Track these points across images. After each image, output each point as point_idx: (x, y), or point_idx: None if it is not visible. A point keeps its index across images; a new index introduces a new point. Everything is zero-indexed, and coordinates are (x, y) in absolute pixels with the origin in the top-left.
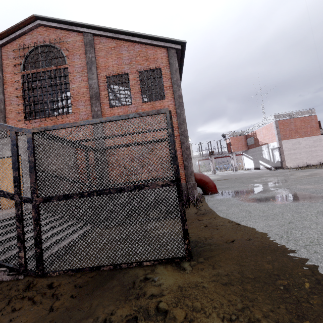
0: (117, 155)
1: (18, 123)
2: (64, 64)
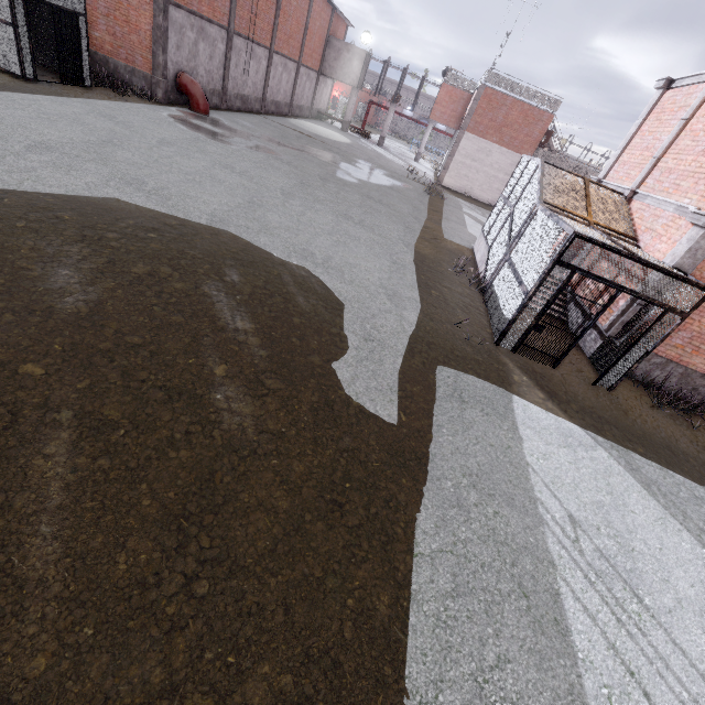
0: None
1: None
2: None
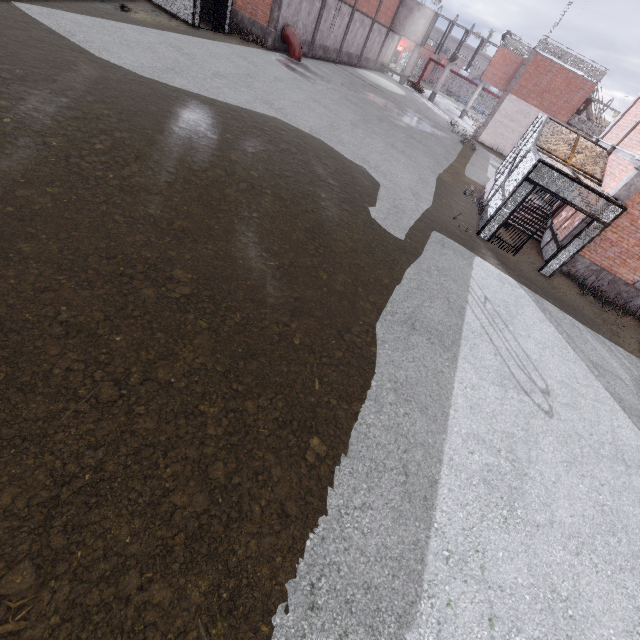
0: None
1: None
2: None
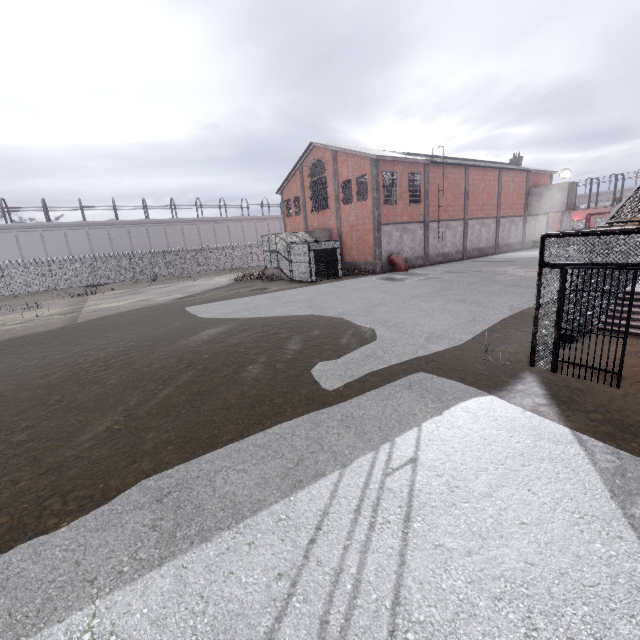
0: (346, 238)
1: (310, 214)
2: (324, 175)
